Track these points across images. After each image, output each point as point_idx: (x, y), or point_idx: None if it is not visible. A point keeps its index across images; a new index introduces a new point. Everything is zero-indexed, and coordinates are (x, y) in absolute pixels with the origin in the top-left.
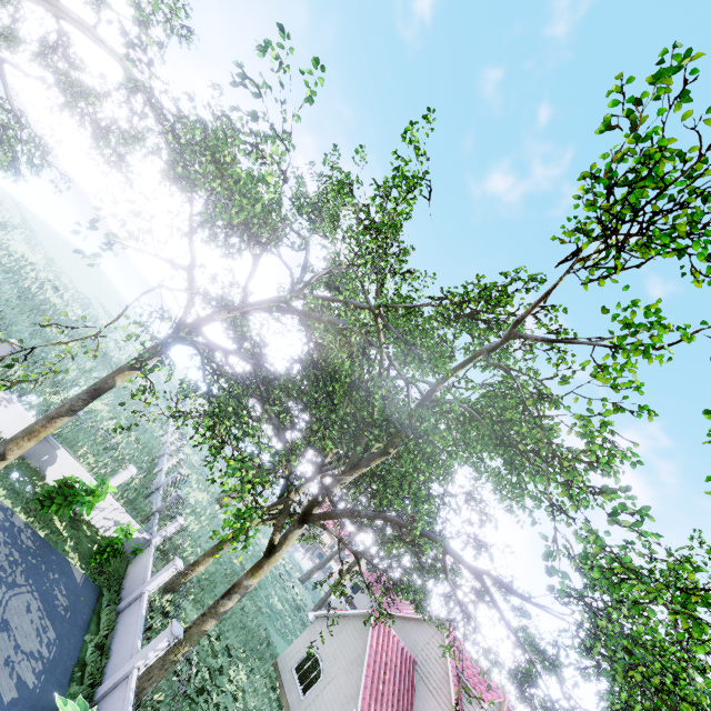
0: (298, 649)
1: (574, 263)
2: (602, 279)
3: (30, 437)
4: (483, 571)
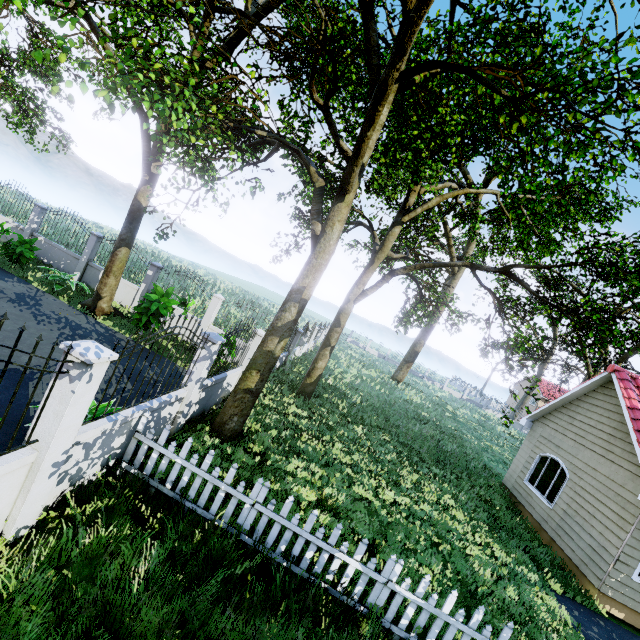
0: (522, 461)
1: None
2: None
3: (107, 274)
4: None
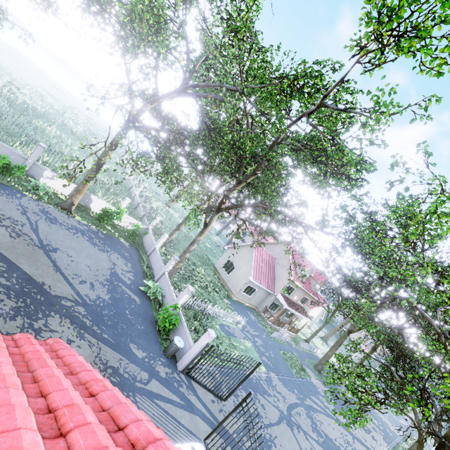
0: (222, 260)
1: (358, 59)
2: (371, 72)
3: (79, 193)
4: (302, 222)
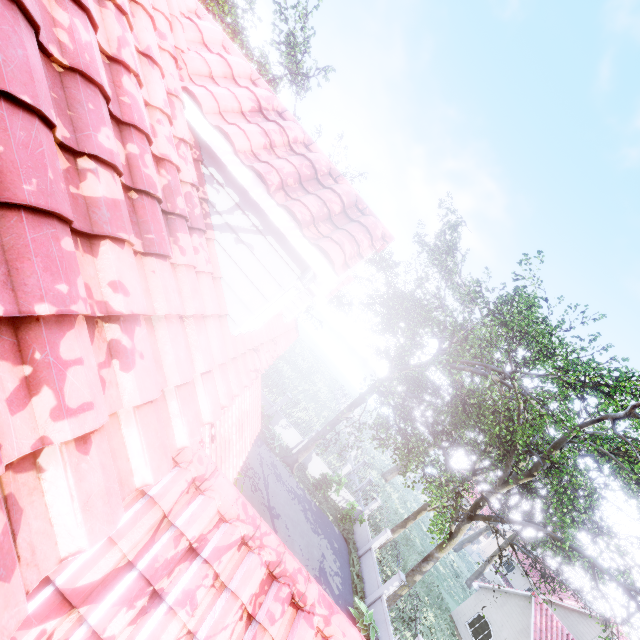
0: (467, 609)
1: None
2: None
3: (307, 450)
4: (630, 587)
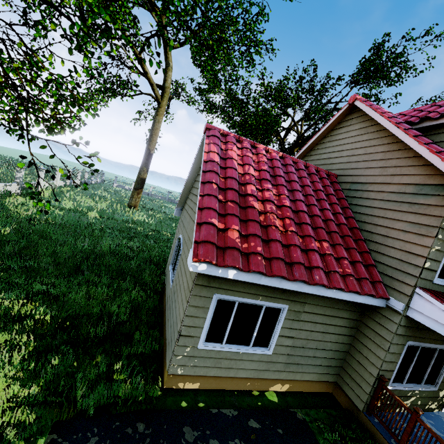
0: (173, 247)
1: None
2: None
3: None
4: None
